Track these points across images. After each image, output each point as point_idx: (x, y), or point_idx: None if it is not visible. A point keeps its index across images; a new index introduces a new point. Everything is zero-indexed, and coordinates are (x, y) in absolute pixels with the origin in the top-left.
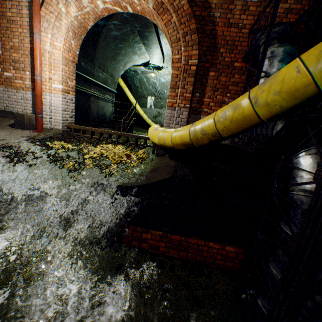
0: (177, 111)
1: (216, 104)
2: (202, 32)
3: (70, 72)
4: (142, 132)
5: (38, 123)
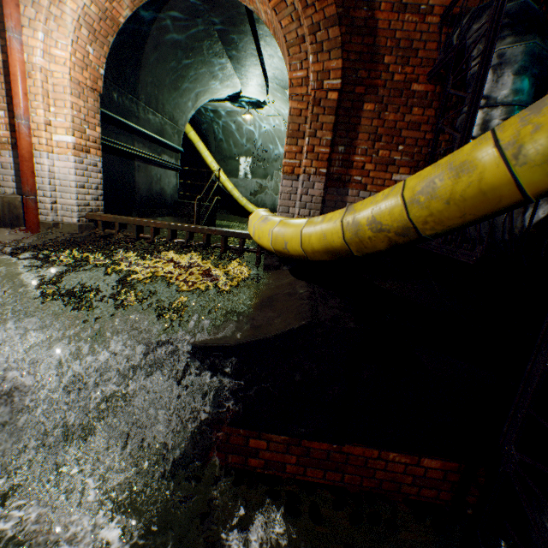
0: (303, 183)
1: (377, 166)
2: (347, 23)
3: (88, 111)
4: (232, 221)
5: (29, 213)
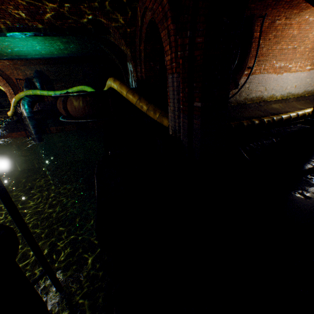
0: None
1: None
2: (10, 82)
3: None
4: None
5: None
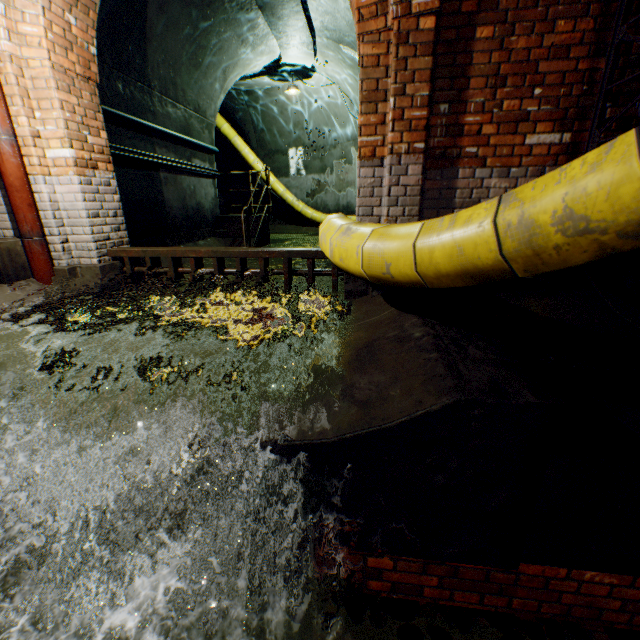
0: (390, 169)
1: (500, 127)
2: None
3: (85, 110)
4: (289, 232)
5: (36, 260)
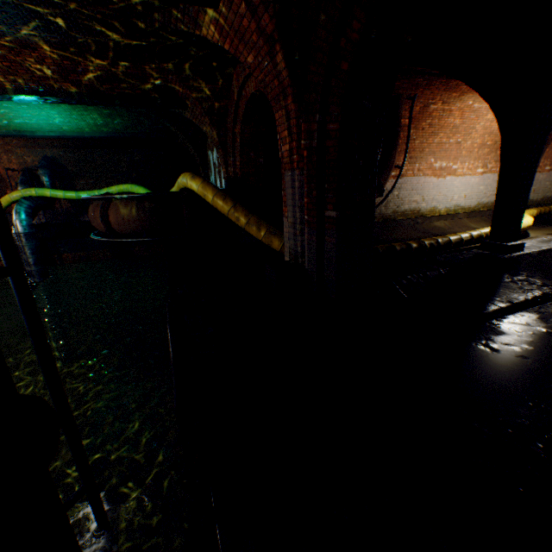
0: None
1: None
2: None
3: None
4: None
5: None
